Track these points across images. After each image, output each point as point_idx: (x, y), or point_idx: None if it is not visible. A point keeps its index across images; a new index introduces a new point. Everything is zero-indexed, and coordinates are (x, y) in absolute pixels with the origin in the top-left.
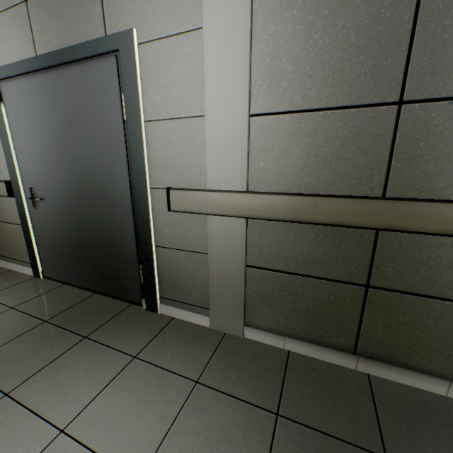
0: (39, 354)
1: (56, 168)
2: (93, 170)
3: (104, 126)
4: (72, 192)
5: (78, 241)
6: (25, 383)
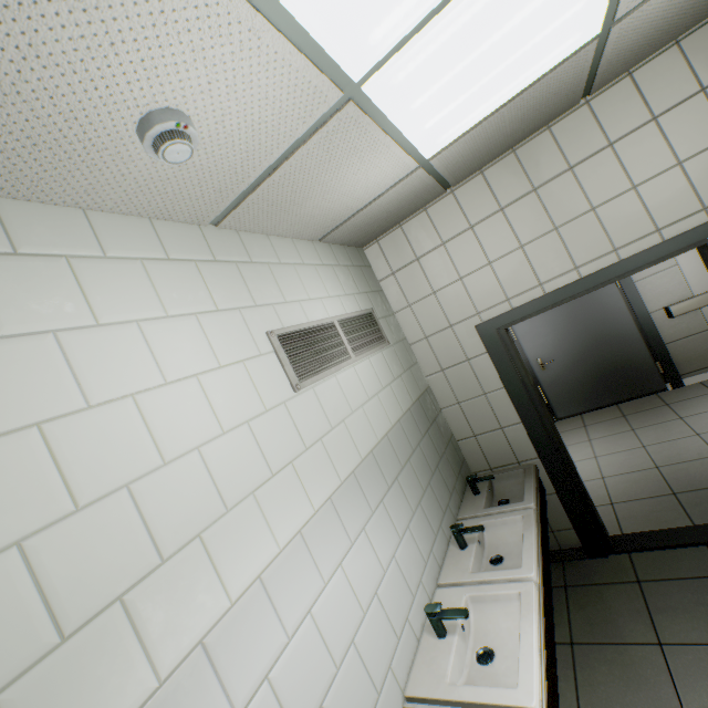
0: (659, 414)
1: (562, 336)
2: (598, 323)
3: (602, 296)
4: (580, 344)
5: (592, 374)
6: (680, 415)
